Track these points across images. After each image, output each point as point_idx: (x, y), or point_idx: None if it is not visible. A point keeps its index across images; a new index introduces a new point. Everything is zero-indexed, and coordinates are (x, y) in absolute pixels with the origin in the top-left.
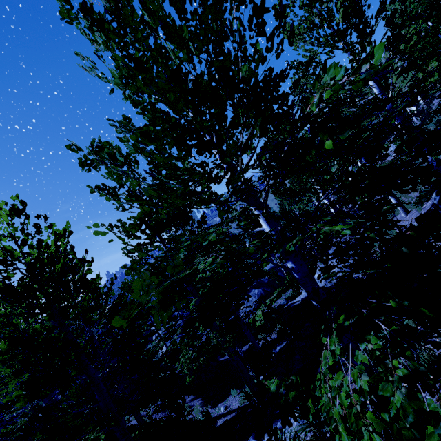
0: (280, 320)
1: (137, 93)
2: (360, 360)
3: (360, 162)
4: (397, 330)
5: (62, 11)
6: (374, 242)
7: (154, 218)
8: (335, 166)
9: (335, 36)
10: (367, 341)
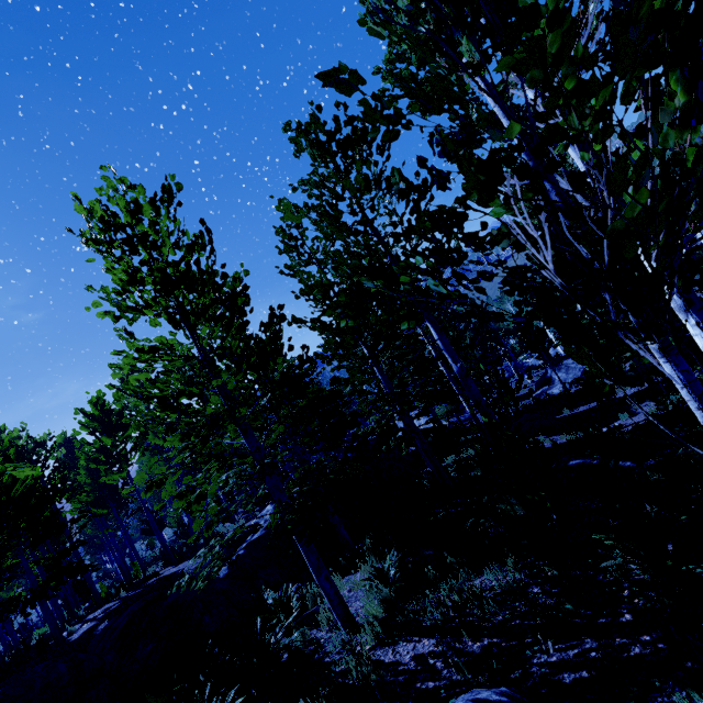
0: None
1: None
2: None
3: None
4: None
5: None
6: None
7: None
8: None
9: None
10: None
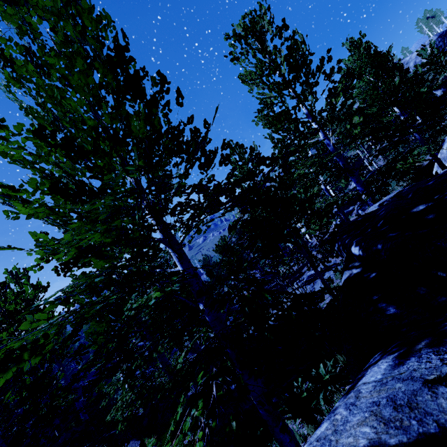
0: None
1: None
2: (185, 427)
3: (333, 191)
4: (222, 395)
5: None
6: (230, 298)
7: None
8: (238, 213)
9: (281, 84)
10: (196, 406)
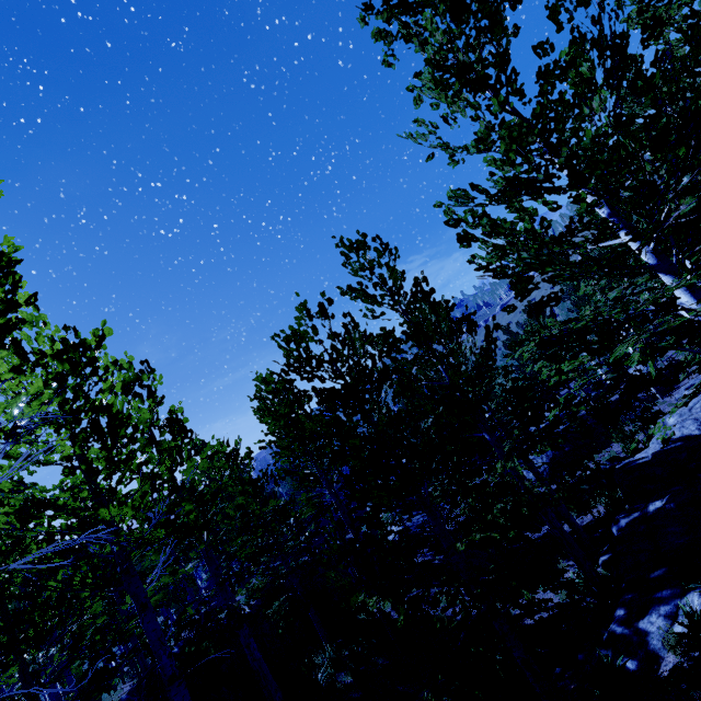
0: (603, 491)
1: (507, 153)
2: None
3: None
4: None
5: (435, 79)
6: None
7: (432, 323)
8: None
9: None
10: None
